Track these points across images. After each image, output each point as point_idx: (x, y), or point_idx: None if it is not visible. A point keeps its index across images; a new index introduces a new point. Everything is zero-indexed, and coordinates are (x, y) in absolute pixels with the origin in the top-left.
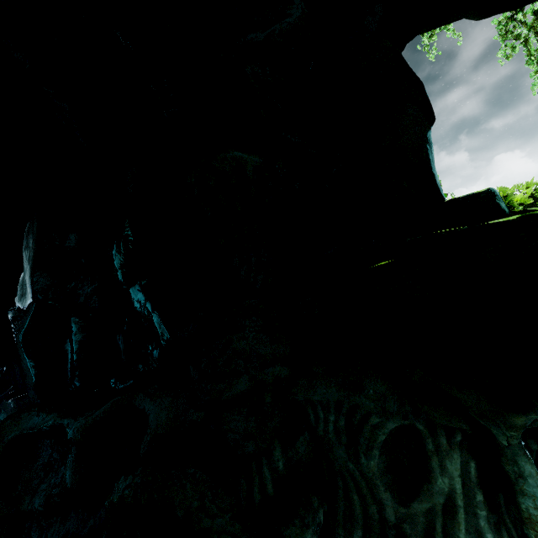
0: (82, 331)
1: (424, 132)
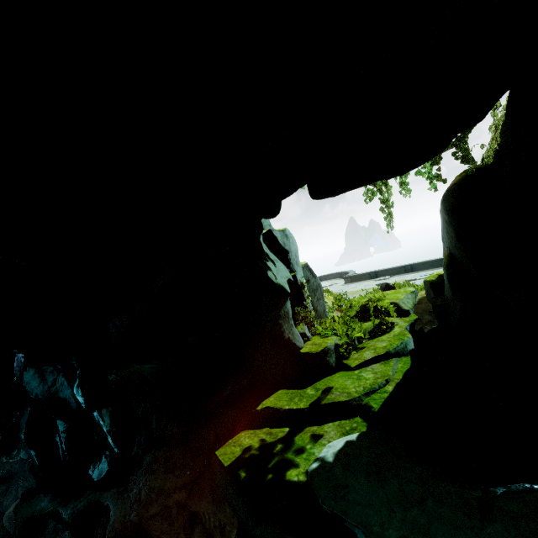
0: (66, 430)
1: (276, 313)
